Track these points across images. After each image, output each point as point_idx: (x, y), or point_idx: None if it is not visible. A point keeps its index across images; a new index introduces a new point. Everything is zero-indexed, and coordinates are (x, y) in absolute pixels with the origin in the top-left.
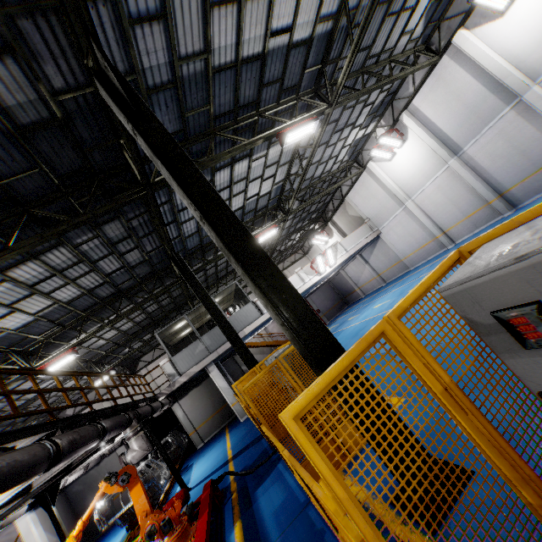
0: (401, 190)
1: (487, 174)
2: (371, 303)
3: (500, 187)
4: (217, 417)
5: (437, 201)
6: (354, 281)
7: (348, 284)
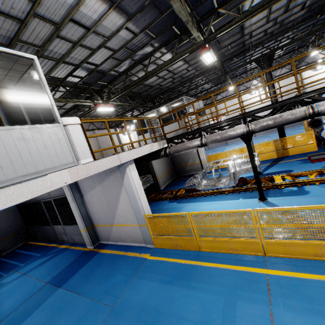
0: (248, 109)
1: None
2: (219, 150)
3: None
4: (168, 174)
5: None
6: None
7: None
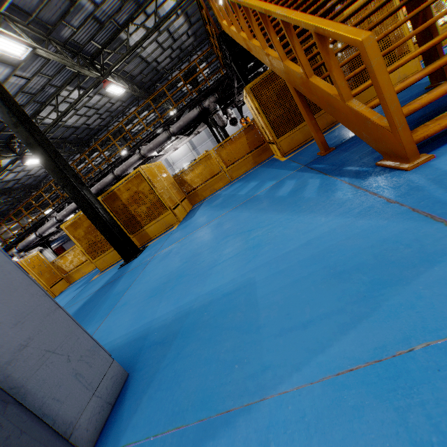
0: None
1: None
2: None
3: None
4: None
5: None
6: None
7: None
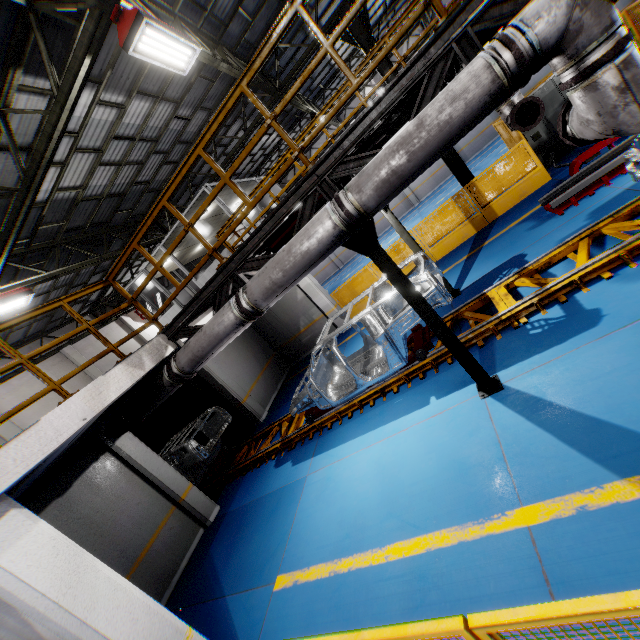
0: None
1: None
2: (363, 259)
3: (457, 147)
4: (267, 374)
5: None
6: None
7: None
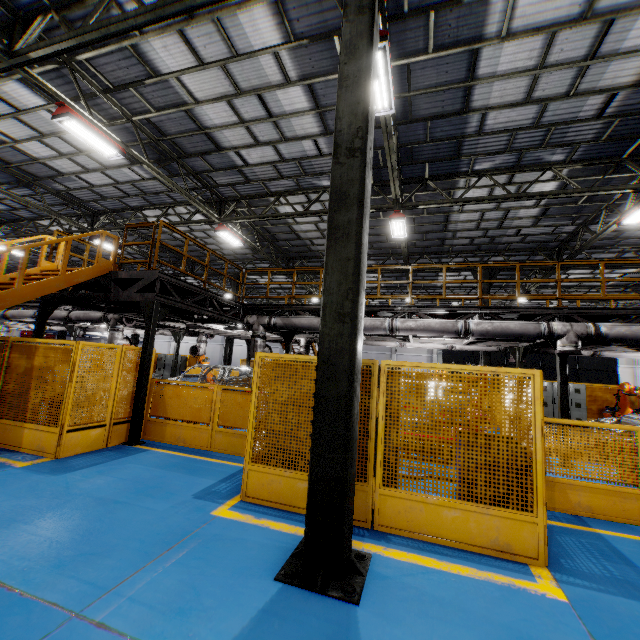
0: None
1: None
2: None
3: None
4: None
5: (182, 351)
6: None
7: None
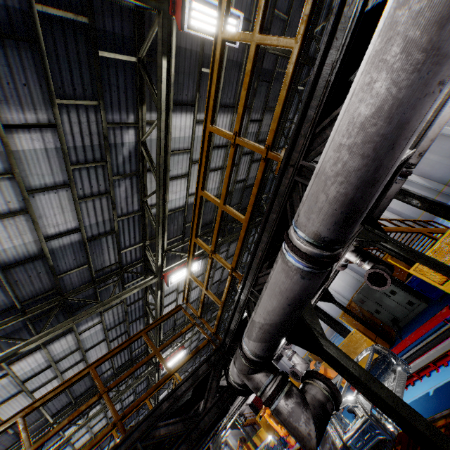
0: None
1: (327, 311)
2: None
3: (333, 316)
4: None
5: None
6: (289, 366)
7: (286, 369)
